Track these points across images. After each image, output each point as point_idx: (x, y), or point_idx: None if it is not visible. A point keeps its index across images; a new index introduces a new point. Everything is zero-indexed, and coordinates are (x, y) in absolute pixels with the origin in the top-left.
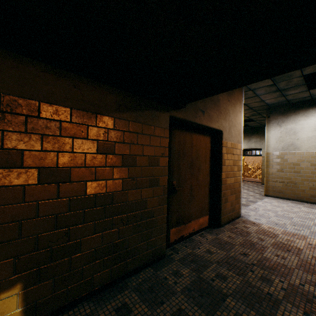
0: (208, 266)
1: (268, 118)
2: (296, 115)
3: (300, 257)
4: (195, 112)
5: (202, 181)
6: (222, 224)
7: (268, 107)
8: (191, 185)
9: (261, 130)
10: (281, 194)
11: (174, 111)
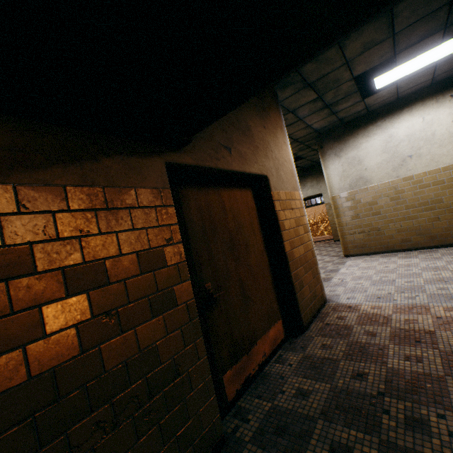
0: (310, 433)
1: (322, 149)
2: (355, 138)
3: (440, 349)
4: (215, 151)
5: (256, 266)
6: (306, 325)
7: (317, 135)
8: (240, 279)
9: (315, 169)
10: (365, 248)
11: (173, 153)
